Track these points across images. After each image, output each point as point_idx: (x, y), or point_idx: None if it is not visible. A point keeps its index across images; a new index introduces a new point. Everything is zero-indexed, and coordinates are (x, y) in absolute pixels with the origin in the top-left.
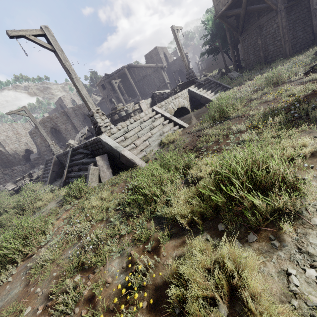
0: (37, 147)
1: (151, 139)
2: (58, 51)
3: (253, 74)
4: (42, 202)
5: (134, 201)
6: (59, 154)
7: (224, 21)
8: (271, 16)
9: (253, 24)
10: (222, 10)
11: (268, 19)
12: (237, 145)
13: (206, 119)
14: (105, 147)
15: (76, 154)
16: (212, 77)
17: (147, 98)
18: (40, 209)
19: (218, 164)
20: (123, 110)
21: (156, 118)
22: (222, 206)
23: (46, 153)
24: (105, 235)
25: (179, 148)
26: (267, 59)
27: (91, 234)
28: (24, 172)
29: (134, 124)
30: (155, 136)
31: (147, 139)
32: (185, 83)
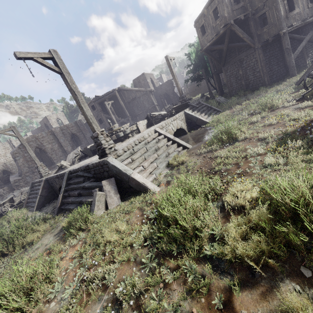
0: (19, 168)
1: (158, 161)
2: (65, 73)
3: (241, 99)
4: (35, 235)
5: (168, 235)
6: (51, 176)
7: (209, 54)
8: (250, 52)
9: (234, 57)
10: (207, 45)
11: (247, 54)
12: (264, 169)
13: (213, 141)
14: (112, 170)
15: (73, 177)
16: (196, 101)
17: (136, 118)
18: (32, 244)
19: (256, 190)
20: (119, 130)
21: (160, 139)
22: (294, 243)
23: (29, 174)
24: (142, 283)
25: (192, 170)
26: (249, 87)
27: (121, 282)
28: (1, 195)
29: (139, 145)
30: (162, 157)
31: (154, 161)
32: (179, 106)
